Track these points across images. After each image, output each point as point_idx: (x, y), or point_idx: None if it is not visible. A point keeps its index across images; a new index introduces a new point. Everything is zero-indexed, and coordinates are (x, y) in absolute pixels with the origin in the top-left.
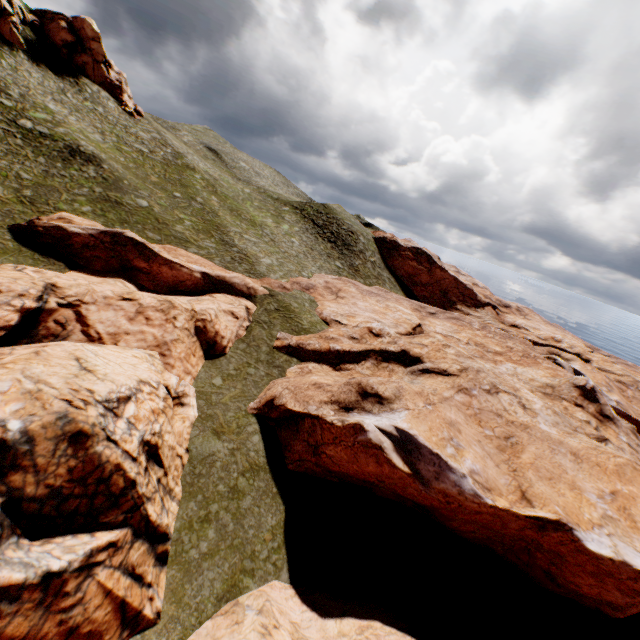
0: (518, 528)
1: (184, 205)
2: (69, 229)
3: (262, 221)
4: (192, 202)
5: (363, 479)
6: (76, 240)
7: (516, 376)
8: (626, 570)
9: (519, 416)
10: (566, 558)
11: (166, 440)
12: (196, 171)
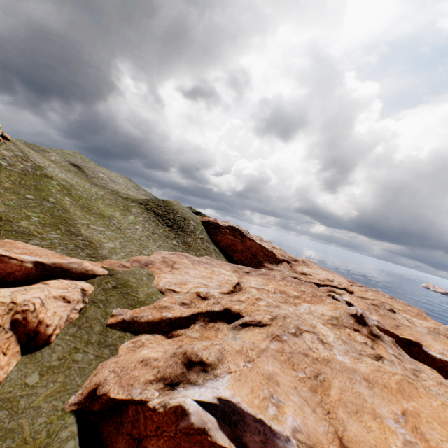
0: None
1: (35, 204)
2: None
3: (111, 214)
4: (44, 202)
5: None
6: None
7: (311, 313)
8: None
9: (321, 352)
10: None
11: None
12: (54, 179)
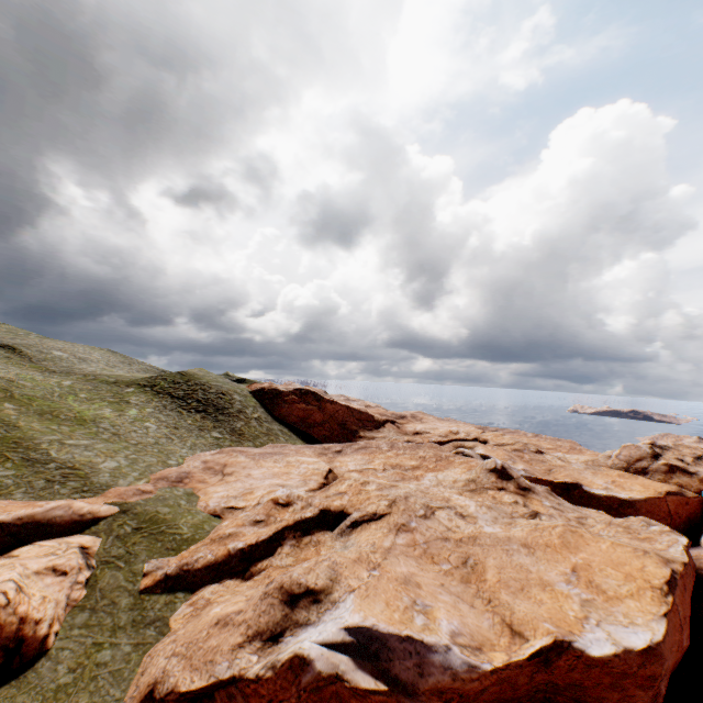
0: (528, 679)
1: None
2: None
3: (96, 414)
4: None
5: None
6: None
7: (441, 484)
8: (632, 658)
9: (463, 529)
10: (584, 684)
11: None
12: None
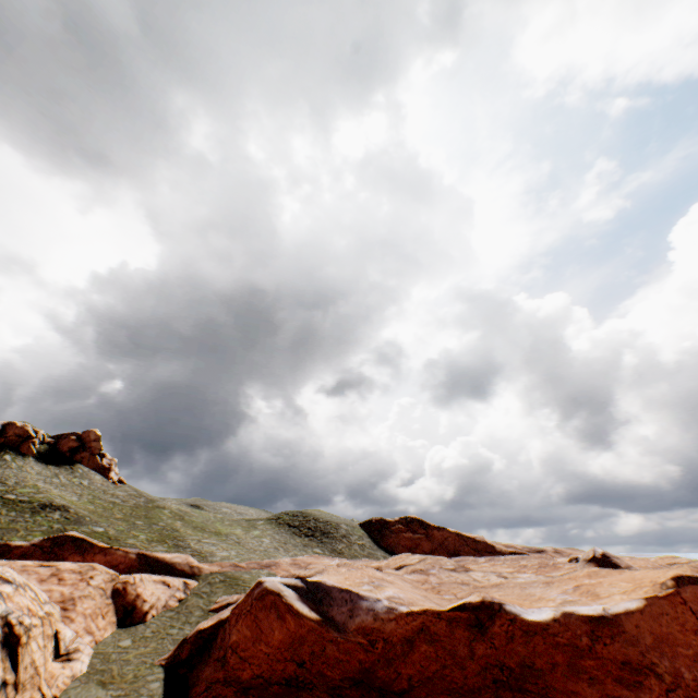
0: (468, 650)
1: (143, 527)
2: (13, 543)
3: (229, 531)
4: (153, 525)
5: (284, 678)
6: (16, 552)
7: None
8: (575, 623)
9: (492, 580)
10: (537, 665)
11: (32, 648)
12: (166, 508)
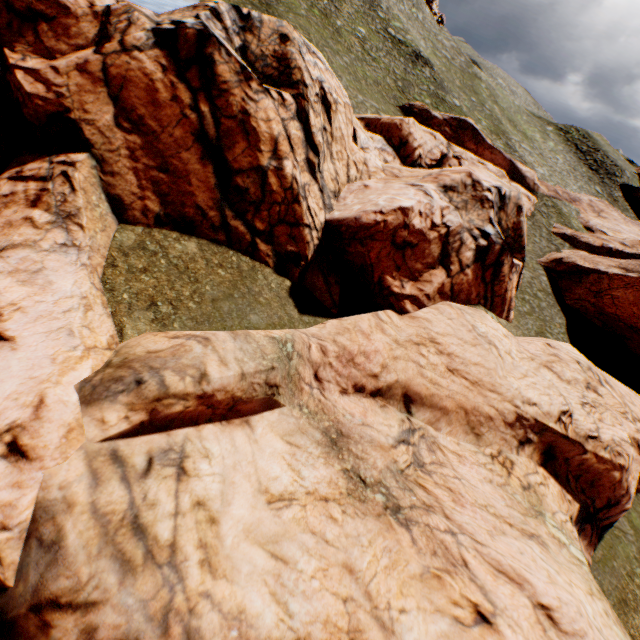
0: None
1: (478, 110)
2: (431, 113)
3: (531, 135)
4: (483, 108)
5: (630, 325)
6: (434, 122)
7: None
8: None
9: None
10: None
11: None
12: (481, 81)
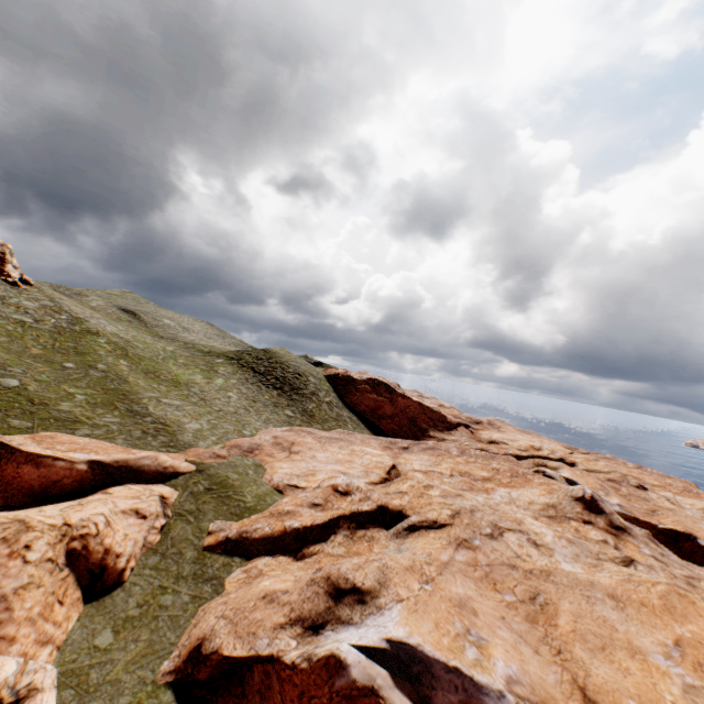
0: None
1: (78, 376)
2: None
3: (189, 379)
4: (90, 371)
5: None
6: None
7: (514, 503)
8: None
9: (535, 559)
10: None
11: None
12: (100, 335)
